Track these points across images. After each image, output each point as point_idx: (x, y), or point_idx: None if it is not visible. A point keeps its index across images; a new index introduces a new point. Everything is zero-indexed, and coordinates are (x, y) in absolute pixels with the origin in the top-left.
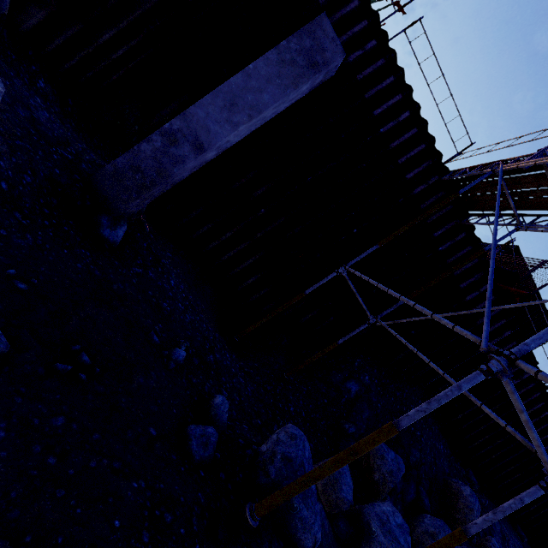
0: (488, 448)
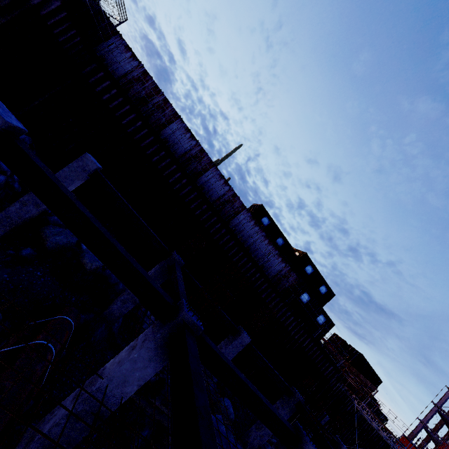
0: None
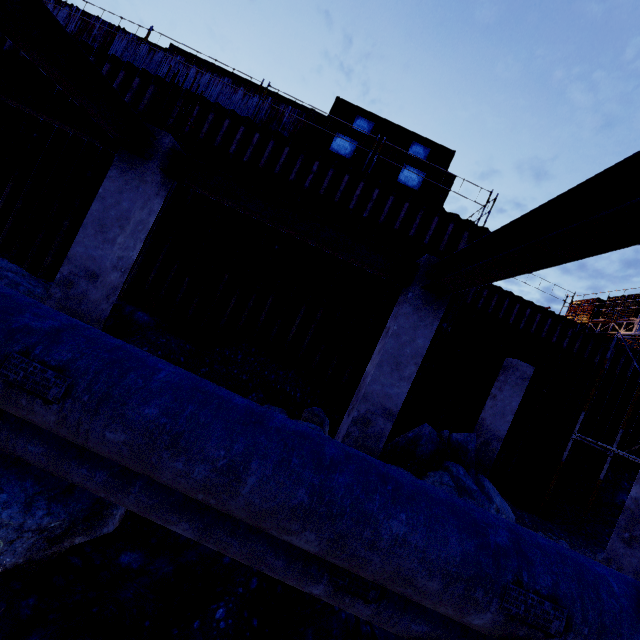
0: None
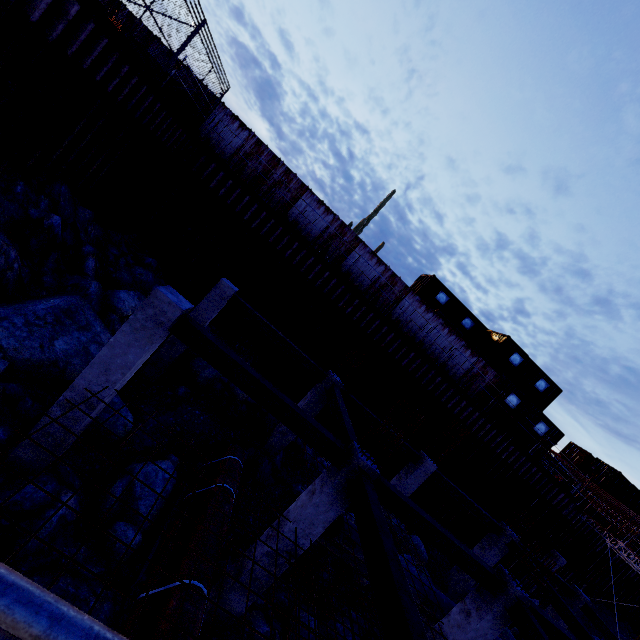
0: (632, 608)
